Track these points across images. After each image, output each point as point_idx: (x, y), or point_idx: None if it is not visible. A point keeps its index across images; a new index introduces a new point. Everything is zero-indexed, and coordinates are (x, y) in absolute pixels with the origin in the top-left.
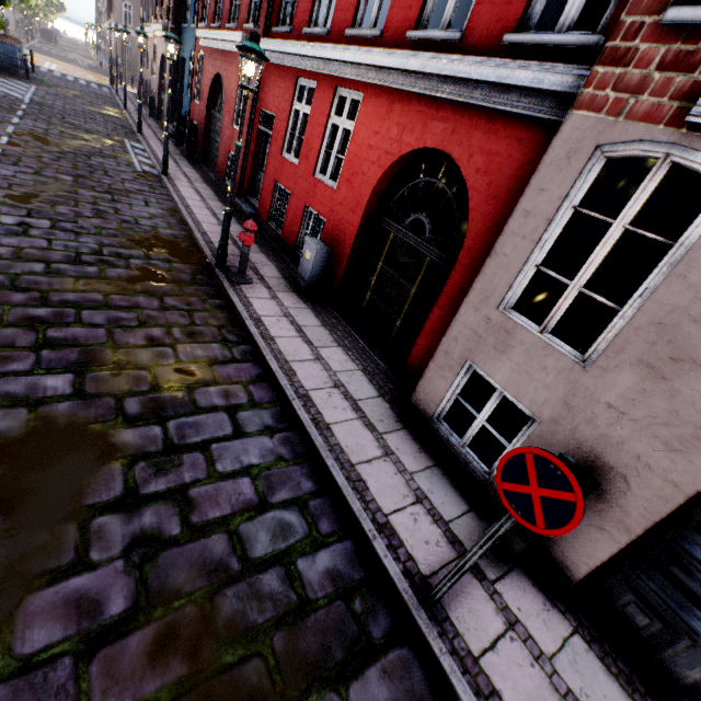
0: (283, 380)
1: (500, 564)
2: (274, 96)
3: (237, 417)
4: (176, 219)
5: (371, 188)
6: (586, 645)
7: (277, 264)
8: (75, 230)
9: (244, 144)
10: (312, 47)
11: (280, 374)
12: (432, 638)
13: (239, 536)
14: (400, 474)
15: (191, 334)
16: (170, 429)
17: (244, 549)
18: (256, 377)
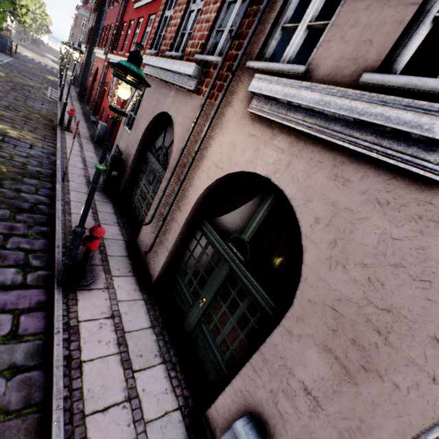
0: (59, 148)
1: (101, 191)
2: (110, 75)
3: (33, 147)
4: (54, 112)
5: (122, 104)
6: (112, 205)
7: (92, 134)
8: (1, 99)
9: (98, 93)
10: (117, 58)
11: (60, 147)
12: (58, 183)
13: (13, 157)
14: (84, 172)
15: (31, 131)
16: (5, 139)
17: (13, 158)
18: (50, 146)
